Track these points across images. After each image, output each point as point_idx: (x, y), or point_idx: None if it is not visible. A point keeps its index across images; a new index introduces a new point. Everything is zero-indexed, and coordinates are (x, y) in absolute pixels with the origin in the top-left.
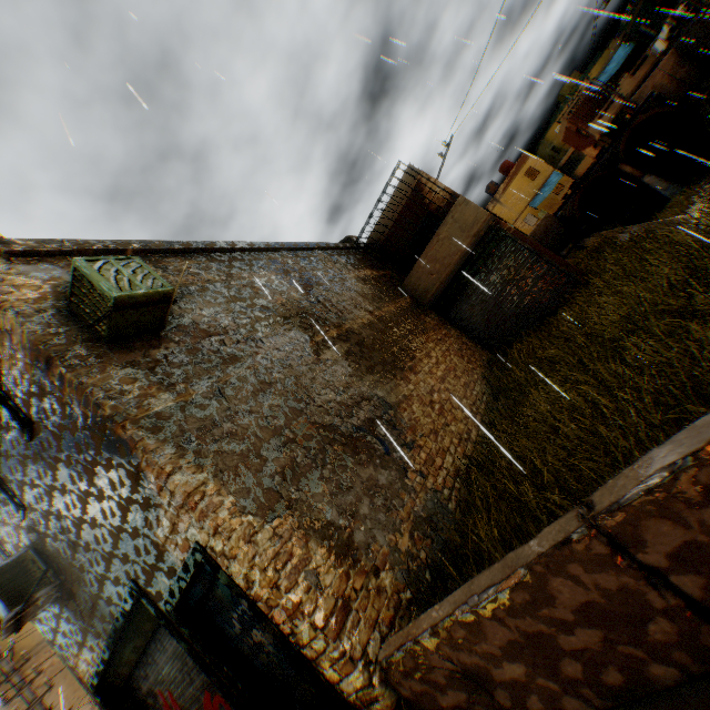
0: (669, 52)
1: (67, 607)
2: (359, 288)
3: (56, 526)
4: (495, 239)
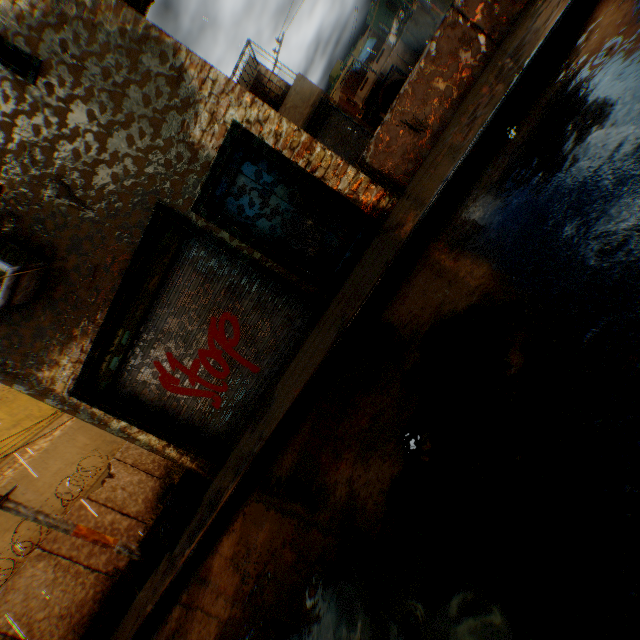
0: (399, 42)
1: (49, 303)
2: None
3: (51, 192)
4: (326, 110)
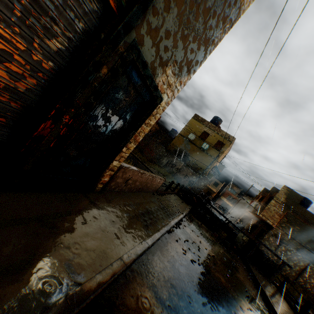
0: None
1: None
2: None
3: None
4: None
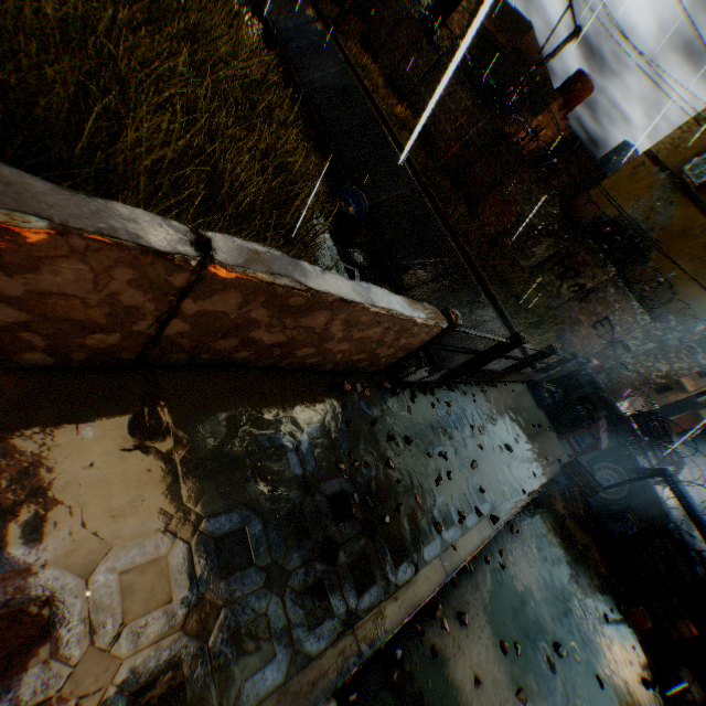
0: None
1: None
2: None
3: None
4: None
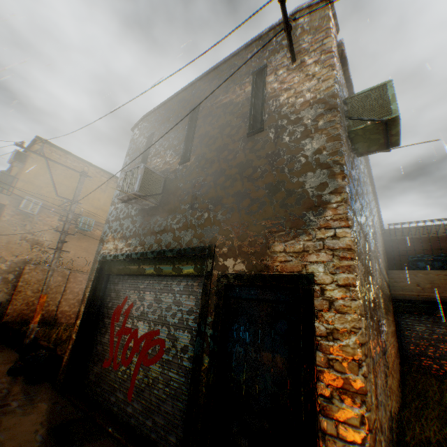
0: None
1: (141, 216)
2: (381, 247)
3: (195, 181)
4: None
